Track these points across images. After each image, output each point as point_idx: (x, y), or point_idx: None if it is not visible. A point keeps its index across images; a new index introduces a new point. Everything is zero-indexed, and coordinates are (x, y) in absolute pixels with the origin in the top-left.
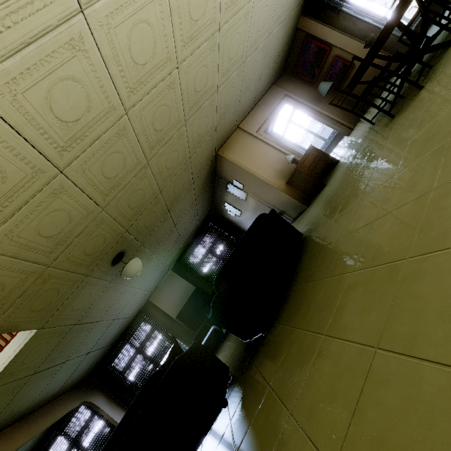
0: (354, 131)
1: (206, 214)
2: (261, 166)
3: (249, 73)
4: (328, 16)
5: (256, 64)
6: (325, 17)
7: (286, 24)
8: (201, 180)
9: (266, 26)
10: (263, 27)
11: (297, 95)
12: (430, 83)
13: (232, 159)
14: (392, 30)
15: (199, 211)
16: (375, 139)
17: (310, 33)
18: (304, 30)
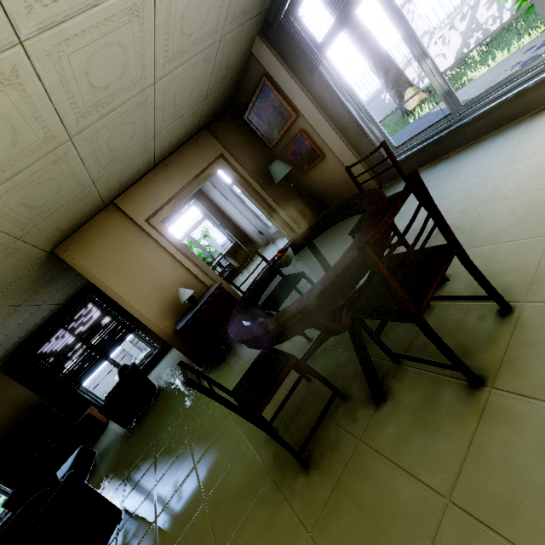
0: (300, 257)
1: (76, 288)
2: (140, 289)
3: (109, 143)
4: (299, 65)
5: (130, 125)
6: (295, 63)
7: (214, 53)
8: (21, 287)
9: (135, 72)
10: (119, 76)
11: (241, 160)
12: (307, 502)
13: (84, 269)
14: (285, 338)
15: (47, 301)
16: (250, 434)
17: (270, 74)
18: (262, 64)
